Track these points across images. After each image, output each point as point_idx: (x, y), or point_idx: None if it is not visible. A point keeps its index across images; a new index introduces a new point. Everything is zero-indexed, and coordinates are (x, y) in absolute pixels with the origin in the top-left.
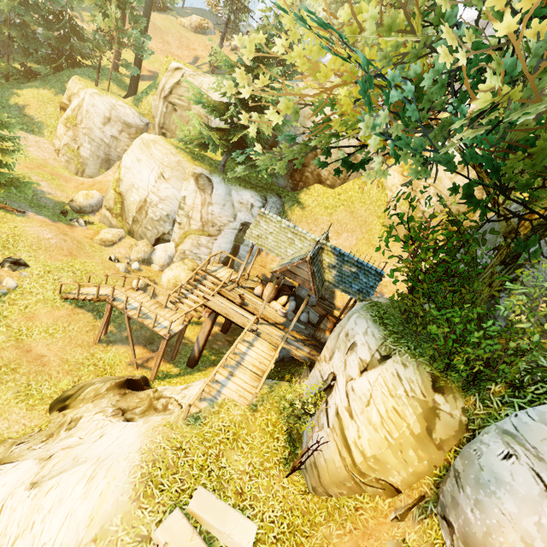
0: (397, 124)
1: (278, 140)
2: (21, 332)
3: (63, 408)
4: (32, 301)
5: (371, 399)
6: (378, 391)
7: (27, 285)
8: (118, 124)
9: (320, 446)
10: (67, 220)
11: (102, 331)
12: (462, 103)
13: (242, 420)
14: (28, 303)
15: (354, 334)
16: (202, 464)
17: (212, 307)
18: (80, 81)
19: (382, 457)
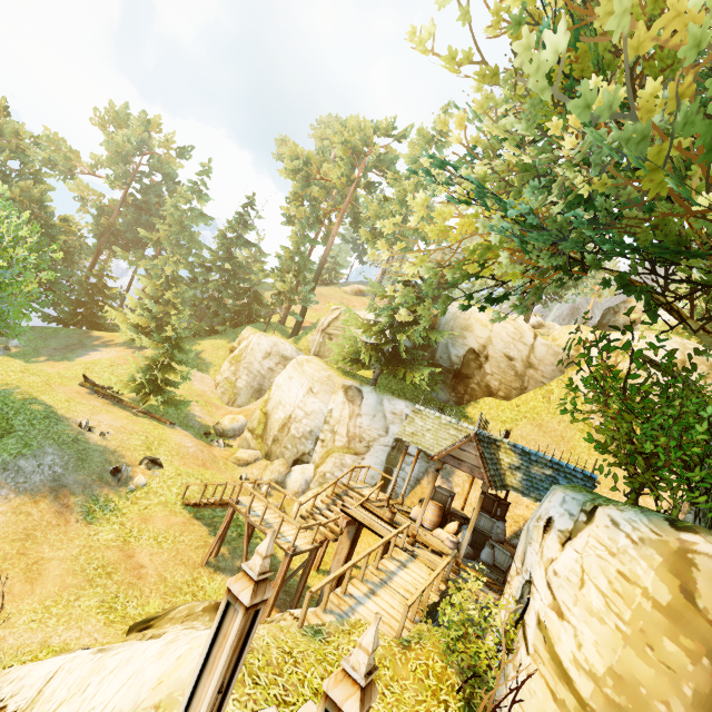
0: (511, 227)
1: (435, 354)
2: (132, 533)
3: (145, 629)
4: (153, 502)
5: (583, 571)
6: (590, 556)
7: (155, 485)
8: (276, 357)
9: (520, 698)
10: (208, 441)
11: (214, 546)
12: (572, 211)
13: (385, 654)
14: (149, 504)
15: (547, 509)
16: (318, 689)
17: (352, 514)
18: (252, 329)
19: (625, 670)
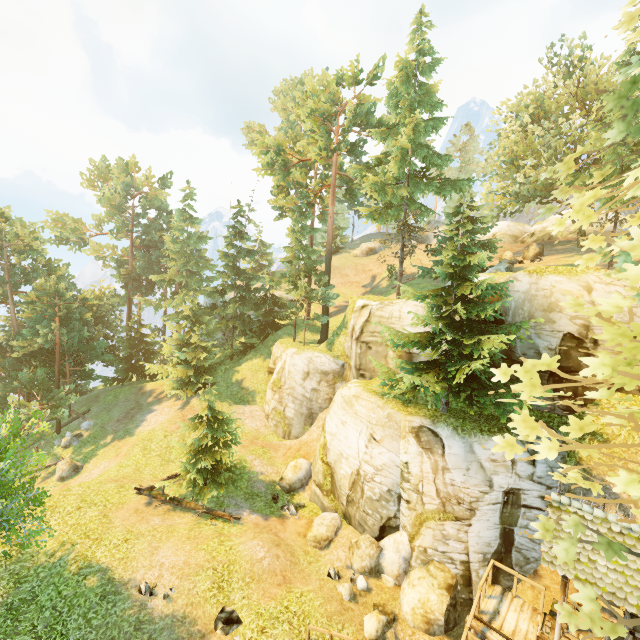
0: None
1: (511, 347)
2: None
3: None
4: None
5: None
6: None
7: None
8: (316, 375)
9: None
10: (278, 509)
11: None
12: None
13: None
14: None
15: None
16: None
17: None
18: (282, 344)
19: None
